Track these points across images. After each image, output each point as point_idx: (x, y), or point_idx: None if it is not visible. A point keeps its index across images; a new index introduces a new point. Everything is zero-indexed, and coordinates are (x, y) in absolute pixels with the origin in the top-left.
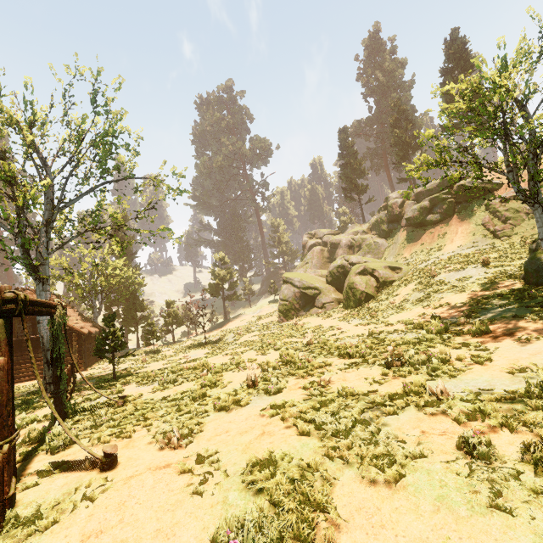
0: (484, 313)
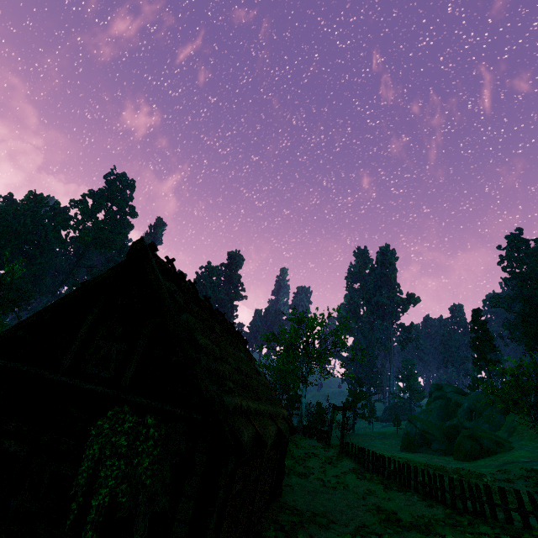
0: (517, 481)
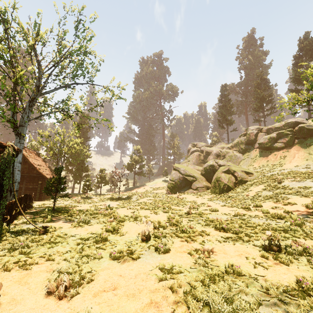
0: None
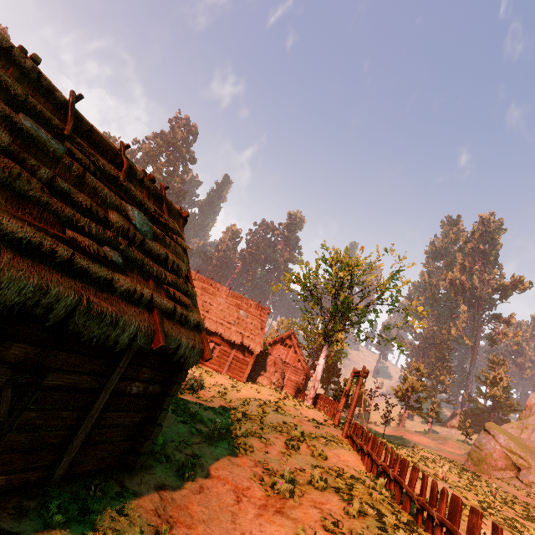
0: None
